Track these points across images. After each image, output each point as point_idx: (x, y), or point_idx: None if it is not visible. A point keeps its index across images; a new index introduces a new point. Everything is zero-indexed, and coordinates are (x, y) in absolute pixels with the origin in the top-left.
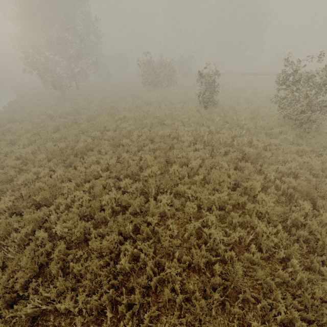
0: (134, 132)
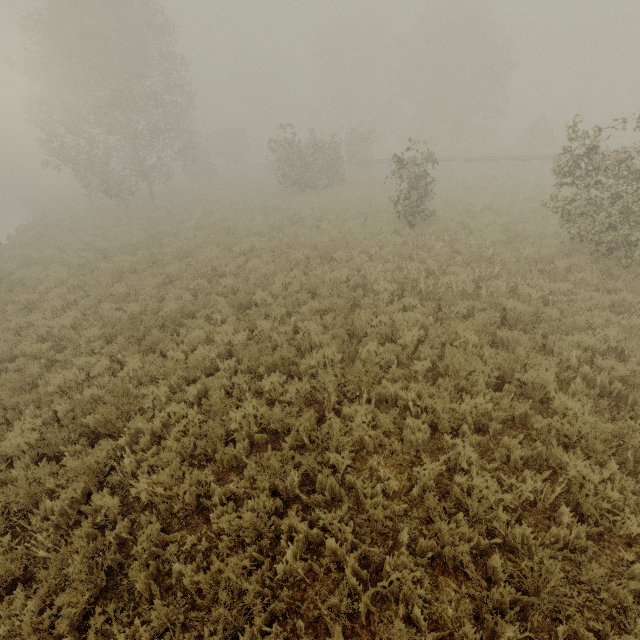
0: (276, 278)
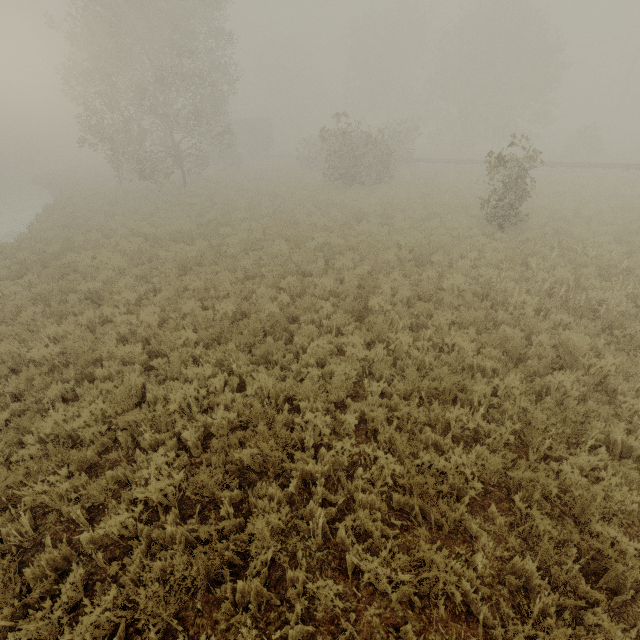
0: (383, 281)
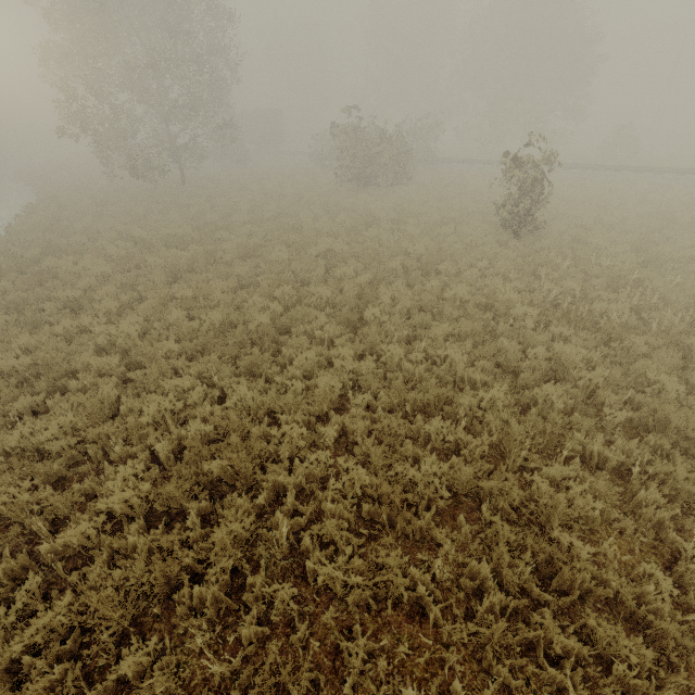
0: (383, 290)
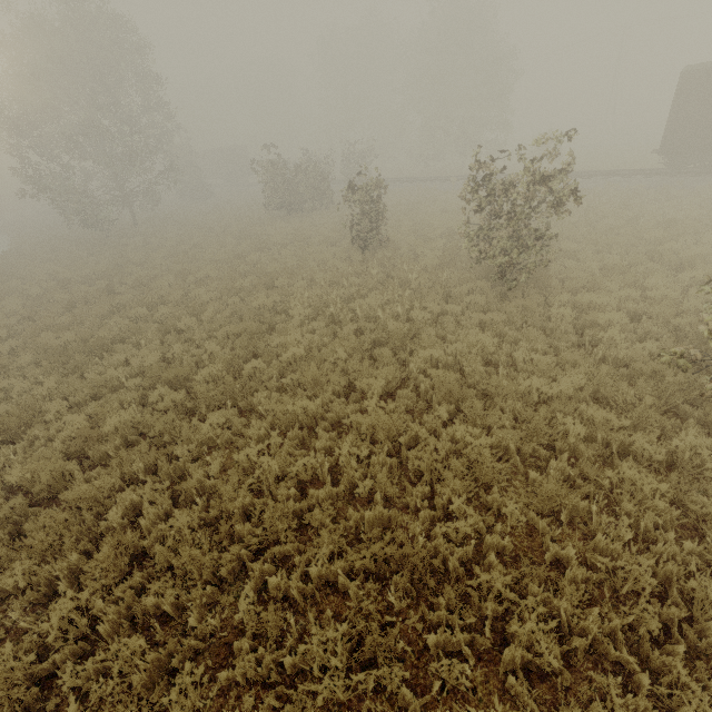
0: (210, 305)
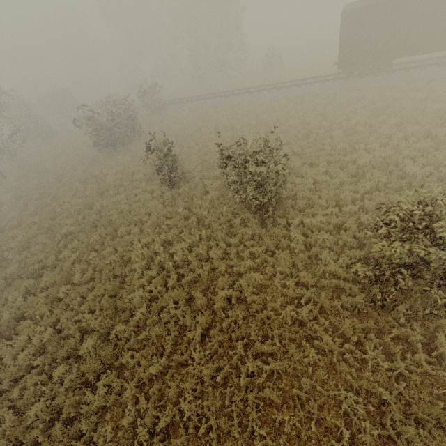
0: (76, 268)
